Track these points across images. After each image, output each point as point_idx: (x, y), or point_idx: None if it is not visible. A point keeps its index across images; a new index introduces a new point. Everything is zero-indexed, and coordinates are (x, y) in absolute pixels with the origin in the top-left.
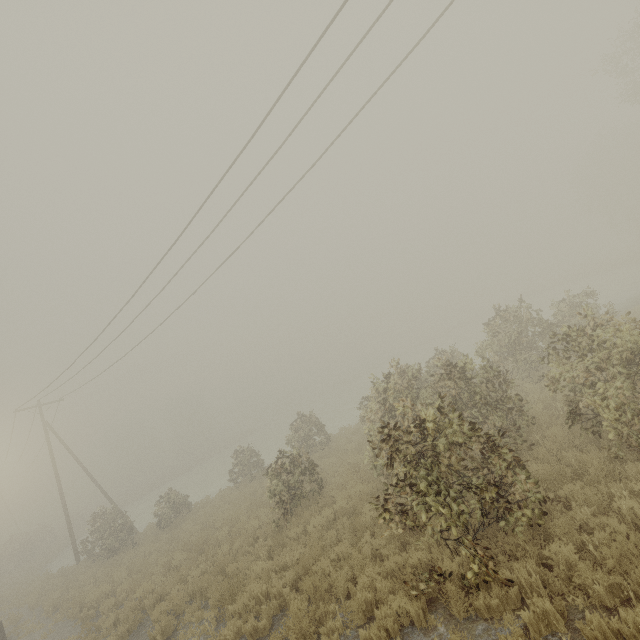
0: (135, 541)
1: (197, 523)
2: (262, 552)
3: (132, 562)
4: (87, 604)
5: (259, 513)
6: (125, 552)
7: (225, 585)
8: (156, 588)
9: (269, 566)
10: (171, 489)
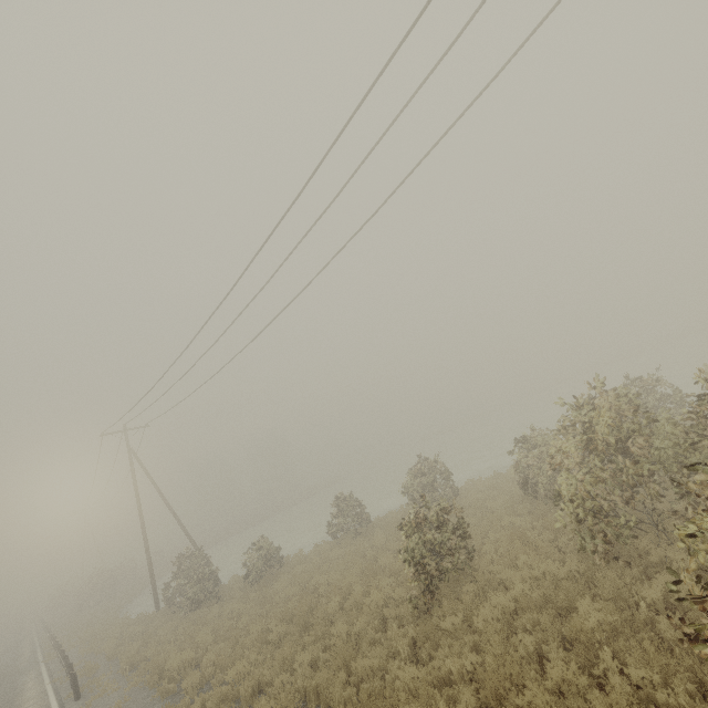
0: (219, 595)
1: (293, 584)
2: (401, 646)
3: (218, 623)
4: (167, 671)
5: (380, 583)
6: (208, 607)
7: (363, 699)
8: (251, 670)
9: (422, 675)
10: (260, 537)
